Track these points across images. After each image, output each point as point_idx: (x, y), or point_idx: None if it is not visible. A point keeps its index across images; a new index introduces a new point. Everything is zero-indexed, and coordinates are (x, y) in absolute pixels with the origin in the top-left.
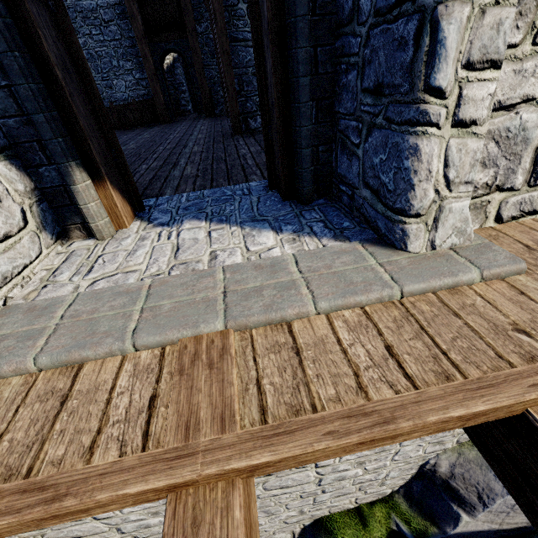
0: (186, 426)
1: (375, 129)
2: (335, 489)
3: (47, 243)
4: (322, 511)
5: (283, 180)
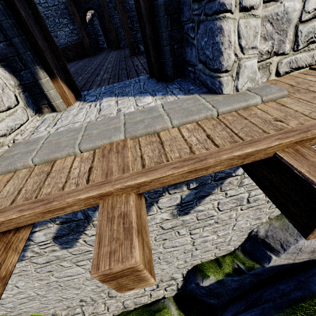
0: (106, 174)
1: (200, 23)
2: (202, 248)
3: (31, 114)
4: (197, 261)
5: (156, 69)
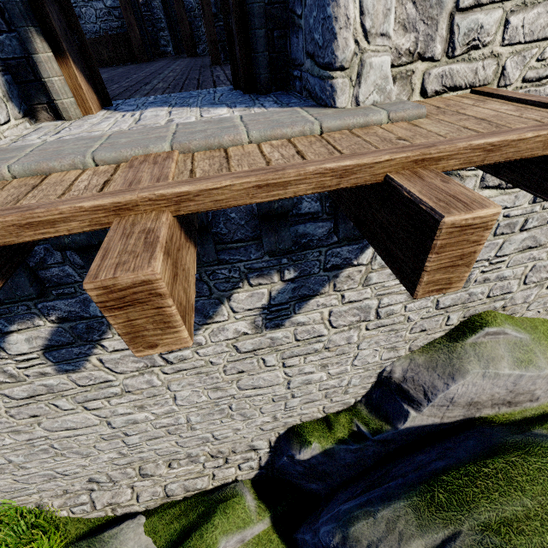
0: (130, 183)
1: None
2: (304, 394)
3: (15, 115)
4: (294, 419)
5: (242, 70)
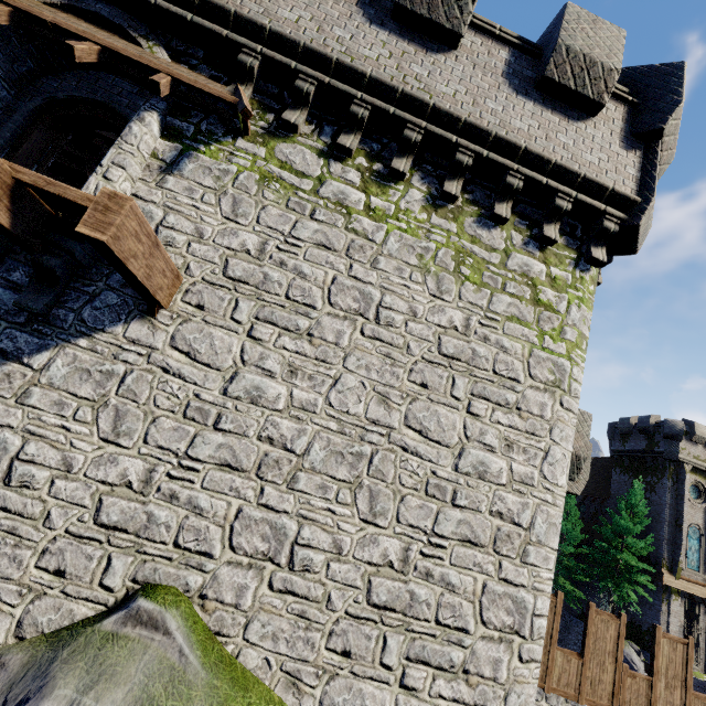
0: None
1: None
2: None
3: None
4: None
5: None
